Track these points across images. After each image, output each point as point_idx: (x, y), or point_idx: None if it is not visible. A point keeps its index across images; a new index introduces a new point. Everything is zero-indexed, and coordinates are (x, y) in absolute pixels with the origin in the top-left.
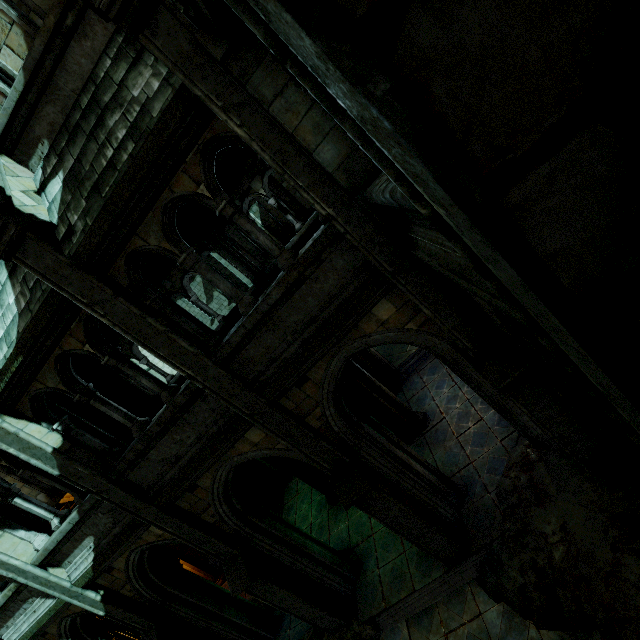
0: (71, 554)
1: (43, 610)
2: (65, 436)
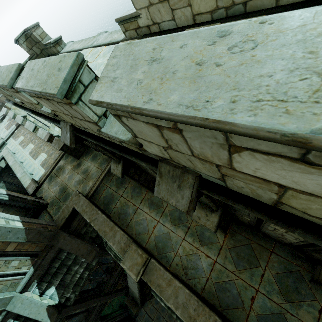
0: None
1: None
2: None
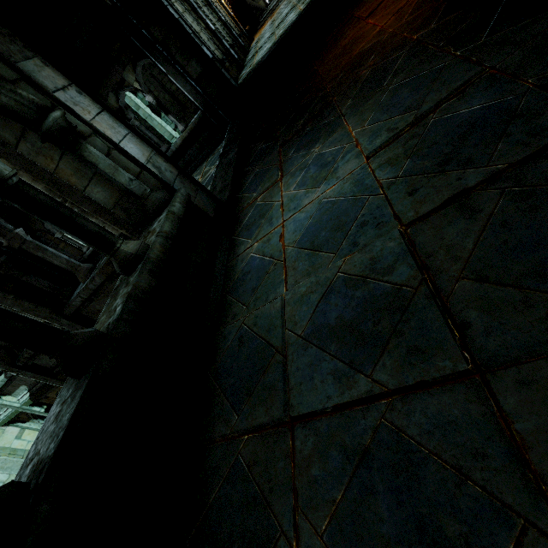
0: (14, 391)
1: (9, 412)
2: None
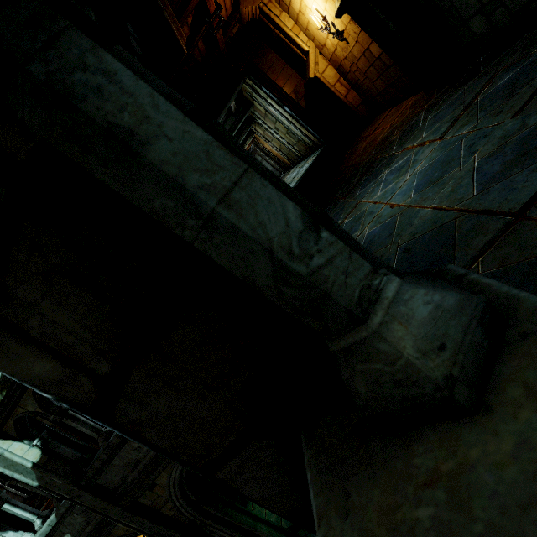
0: None
1: None
2: (43, 449)
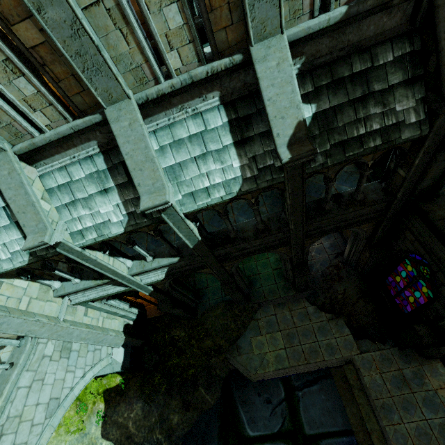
0: (149, 272)
1: (114, 291)
2: (197, 229)
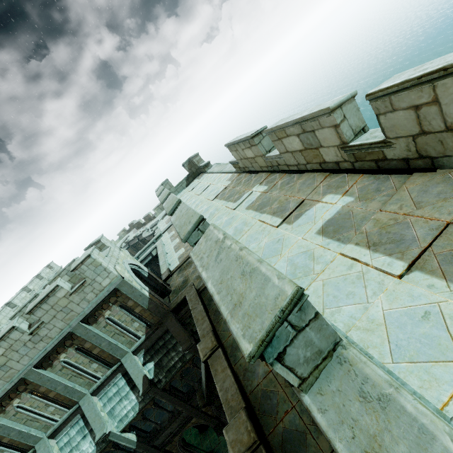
0: None
1: None
2: (136, 434)
